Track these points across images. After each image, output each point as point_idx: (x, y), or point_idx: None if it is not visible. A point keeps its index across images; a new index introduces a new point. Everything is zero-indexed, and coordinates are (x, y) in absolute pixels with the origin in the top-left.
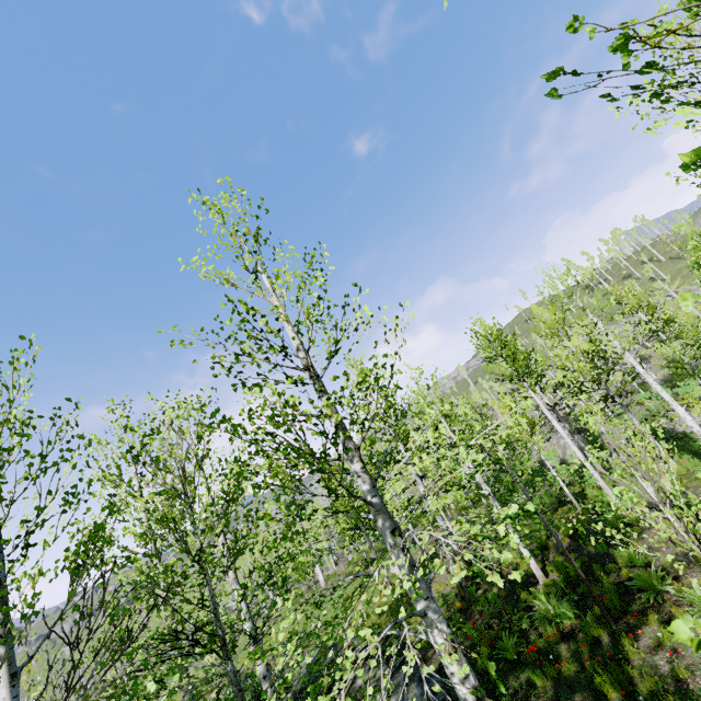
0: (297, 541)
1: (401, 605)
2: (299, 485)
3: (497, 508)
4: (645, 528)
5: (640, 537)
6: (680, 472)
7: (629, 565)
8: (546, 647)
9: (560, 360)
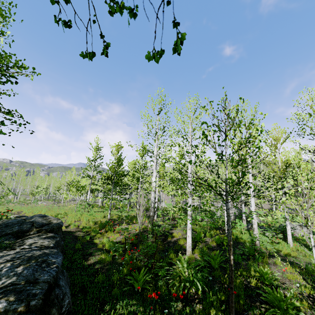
0: (86, 178)
1: (107, 225)
2: (102, 156)
3: (189, 201)
4: (271, 263)
5: (267, 266)
6: (292, 248)
7: (261, 279)
8: (166, 297)
9: (269, 158)
